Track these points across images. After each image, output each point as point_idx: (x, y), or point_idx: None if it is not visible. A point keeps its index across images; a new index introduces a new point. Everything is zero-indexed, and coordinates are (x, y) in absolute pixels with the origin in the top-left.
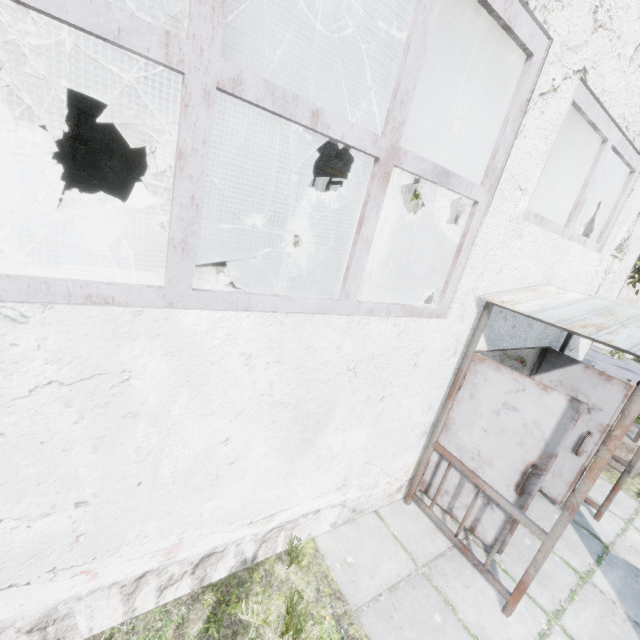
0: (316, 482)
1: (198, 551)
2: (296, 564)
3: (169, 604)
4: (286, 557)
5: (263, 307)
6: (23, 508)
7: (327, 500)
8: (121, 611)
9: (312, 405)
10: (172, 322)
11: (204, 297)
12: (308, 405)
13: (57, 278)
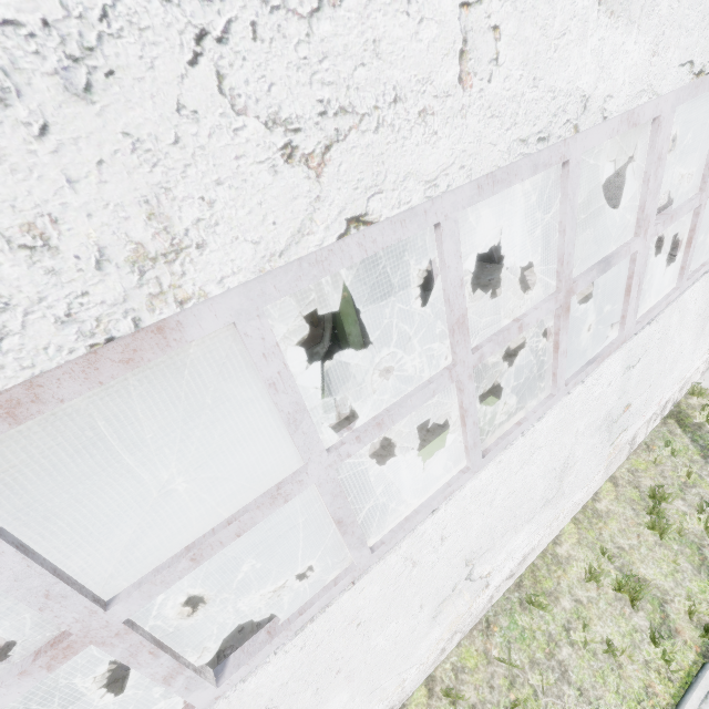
0: (700, 351)
1: (664, 401)
2: (699, 397)
3: (655, 429)
4: (689, 396)
5: (700, 274)
6: (641, 391)
7: (701, 360)
8: (644, 434)
9: (707, 310)
10: (682, 299)
11: (688, 283)
12: (706, 311)
13: (657, 302)
